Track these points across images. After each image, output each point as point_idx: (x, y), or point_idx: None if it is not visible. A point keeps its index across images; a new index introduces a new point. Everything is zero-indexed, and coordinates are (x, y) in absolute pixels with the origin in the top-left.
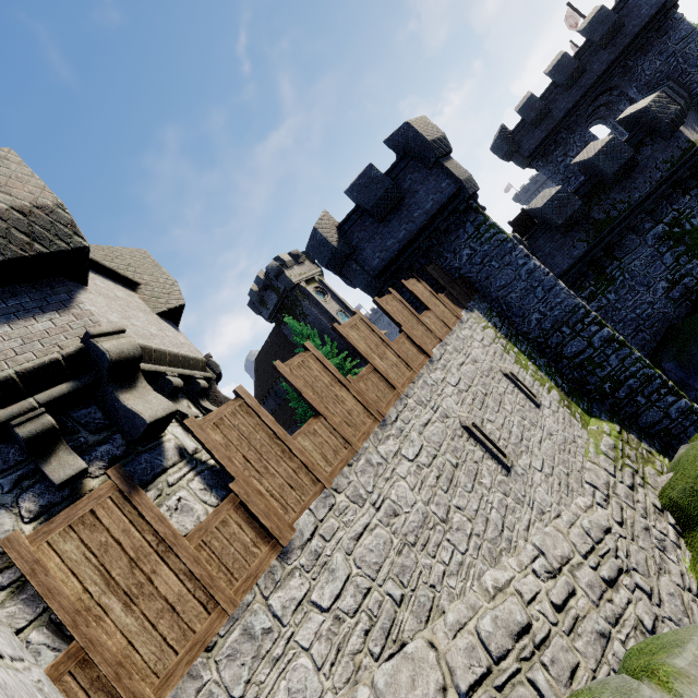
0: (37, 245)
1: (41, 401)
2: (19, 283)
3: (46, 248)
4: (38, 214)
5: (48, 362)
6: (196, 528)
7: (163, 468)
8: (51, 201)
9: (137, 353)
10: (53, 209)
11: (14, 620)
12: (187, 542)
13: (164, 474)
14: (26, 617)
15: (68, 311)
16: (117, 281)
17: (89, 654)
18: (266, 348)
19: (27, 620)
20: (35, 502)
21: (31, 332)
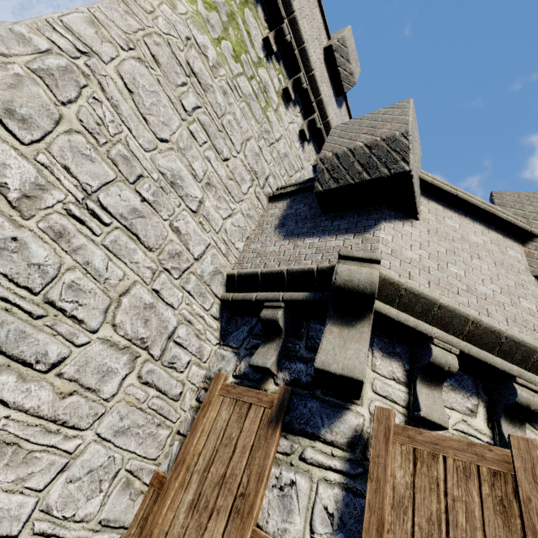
0: (364, 174)
1: (285, 298)
2: (351, 209)
3: (370, 175)
4: (381, 146)
5: (307, 270)
6: (268, 537)
7: (315, 432)
8: (400, 131)
9: (369, 289)
10: (396, 139)
11: (184, 423)
12: (248, 533)
13: (309, 439)
14: (185, 429)
15: (362, 235)
16: (497, 228)
17: (159, 497)
18: None
19: (184, 431)
20: (246, 366)
21: (325, 246)
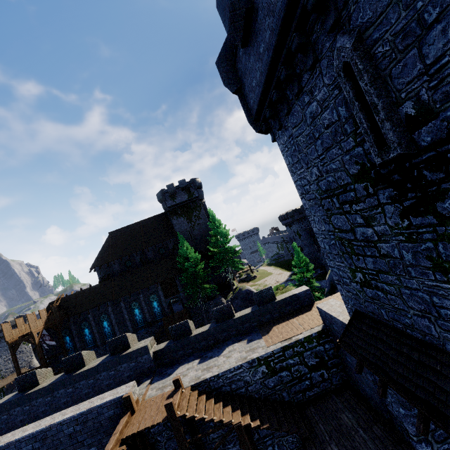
0: None
1: None
2: None
3: None
4: None
5: None
6: None
7: None
8: None
9: None
10: None
11: None
12: None
13: None
14: None
15: None
16: None
17: None
18: (134, 227)
19: None
20: None
21: None
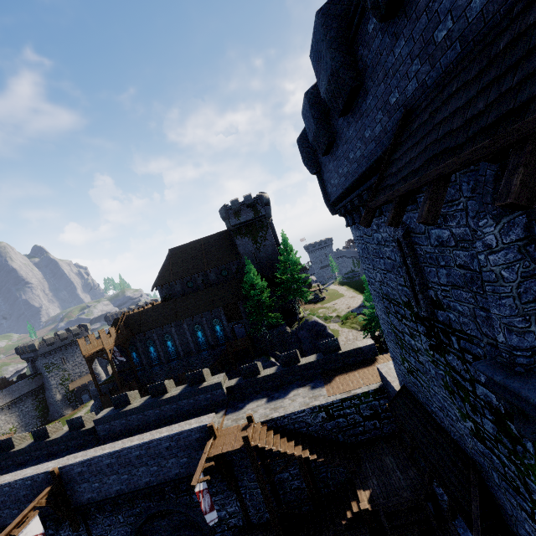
0: None
1: None
2: None
3: None
4: None
5: None
6: None
7: None
8: None
9: None
10: None
11: None
12: None
13: None
14: None
15: None
16: None
17: None
18: (195, 245)
19: None
20: None
21: None
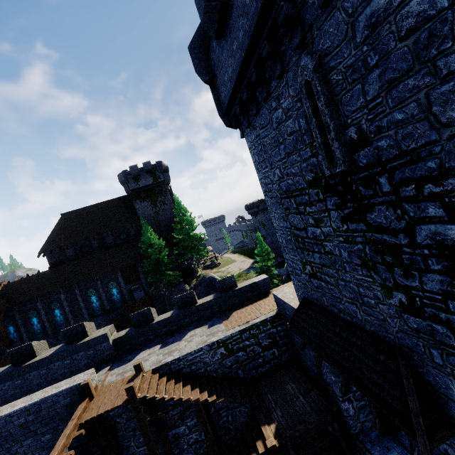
0: None
1: None
2: None
3: None
4: None
5: None
6: None
7: None
8: None
9: None
10: None
11: None
12: None
13: None
14: None
15: None
16: None
17: None
18: (92, 209)
19: None
20: None
21: None
